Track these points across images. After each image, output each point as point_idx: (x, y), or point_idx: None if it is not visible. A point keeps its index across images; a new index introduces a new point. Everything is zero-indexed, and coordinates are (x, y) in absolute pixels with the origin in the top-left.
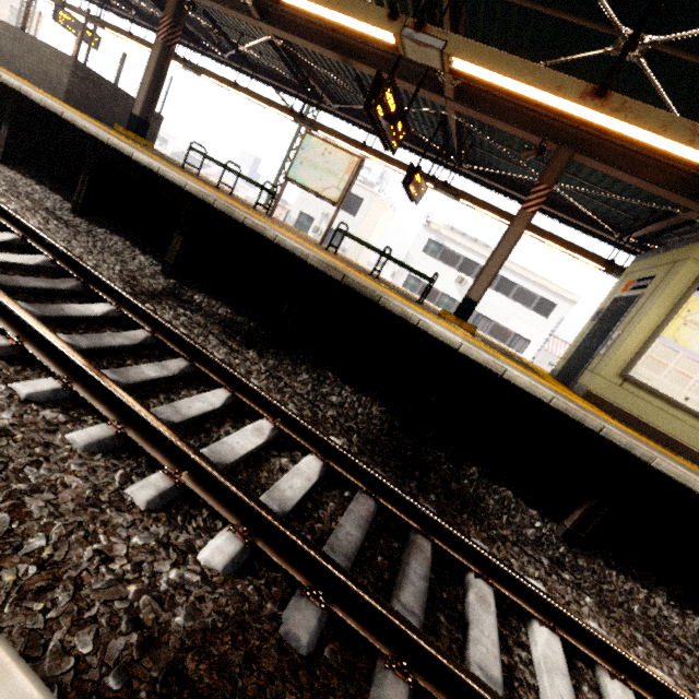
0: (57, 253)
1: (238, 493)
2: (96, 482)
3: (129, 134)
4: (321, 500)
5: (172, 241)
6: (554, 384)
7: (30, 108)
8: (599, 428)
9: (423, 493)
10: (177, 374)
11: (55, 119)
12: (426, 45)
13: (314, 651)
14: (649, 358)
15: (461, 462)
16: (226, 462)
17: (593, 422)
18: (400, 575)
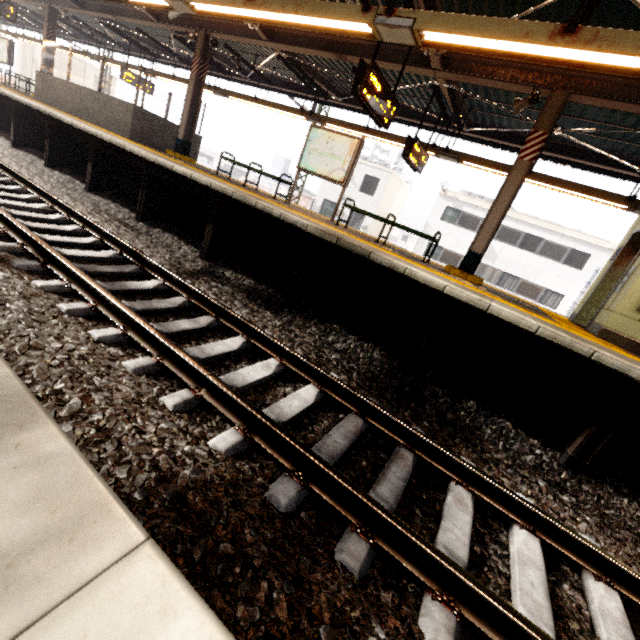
0: (123, 248)
1: (239, 401)
2: (140, 391)
3: (176, 155)
4: (317, 419)
5: (205, 231)
6: (561, 324)
7: (104, 147)
8: (589, 353)
9: (416, 420)
10: (205, 326)
11: (120, 152)
12: (397, 26)
13: (292, 513)
14: None
15: (459, 397)
16: (237, 386)
17: (583, 347)
18: (379, 474)
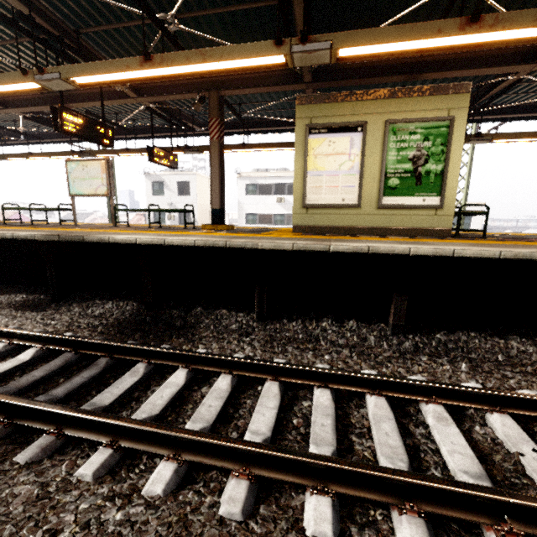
0: None
1: None
2: None
3: None
4: (33, 369)
5: None
6: (263, 233)
7: None
8: (224, 244)
9: (143, 337)
10: None
11: None
12: (51, 79)
13: None
14: (310, 188)
15: (192, 309)
16: None
17: (220, 242)
18: (64, 382)
